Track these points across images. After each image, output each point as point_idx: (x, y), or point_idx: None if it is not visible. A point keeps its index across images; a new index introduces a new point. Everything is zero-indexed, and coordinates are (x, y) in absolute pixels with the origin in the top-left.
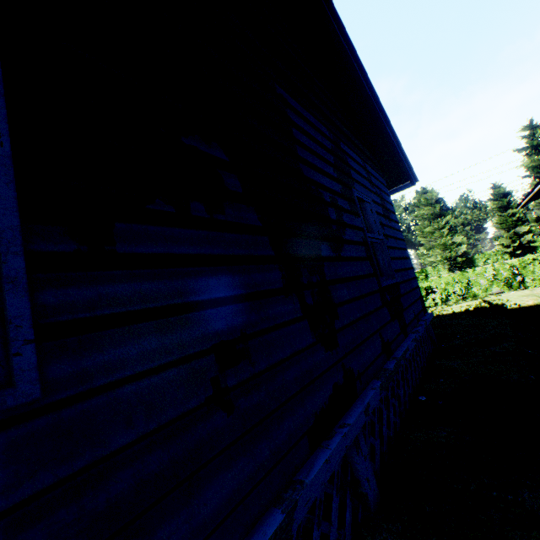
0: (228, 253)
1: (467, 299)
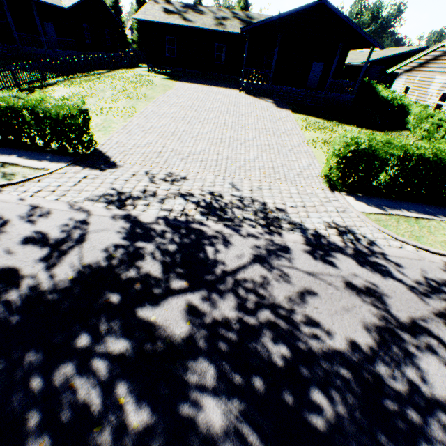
0: None
1: None
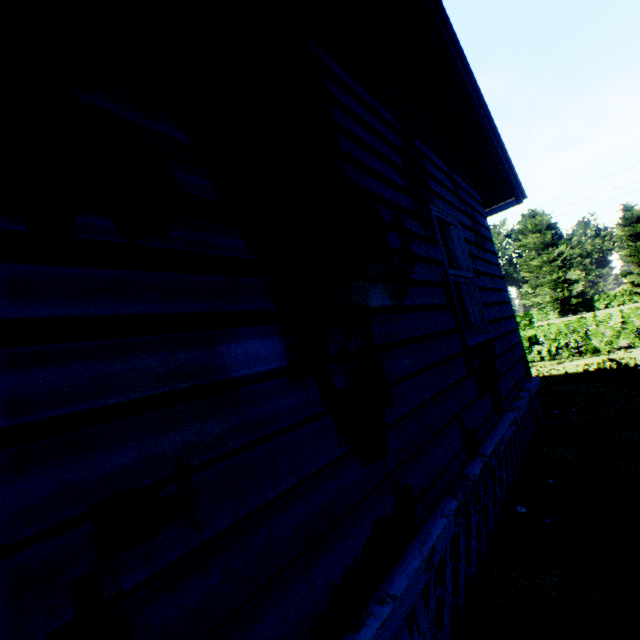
0: (164, 310)
1: (586, 356)
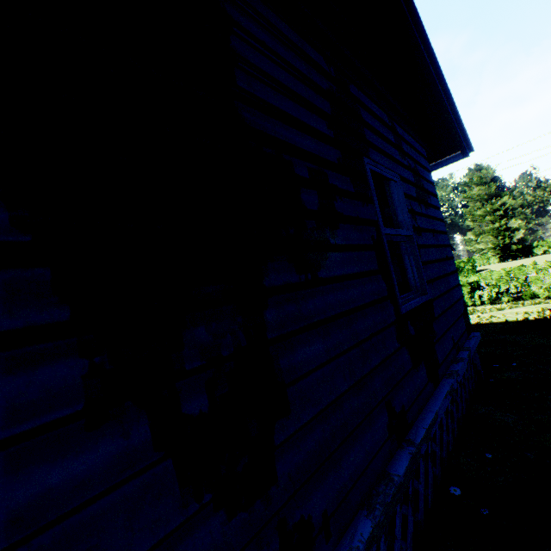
0: None
1: (526, 304)
